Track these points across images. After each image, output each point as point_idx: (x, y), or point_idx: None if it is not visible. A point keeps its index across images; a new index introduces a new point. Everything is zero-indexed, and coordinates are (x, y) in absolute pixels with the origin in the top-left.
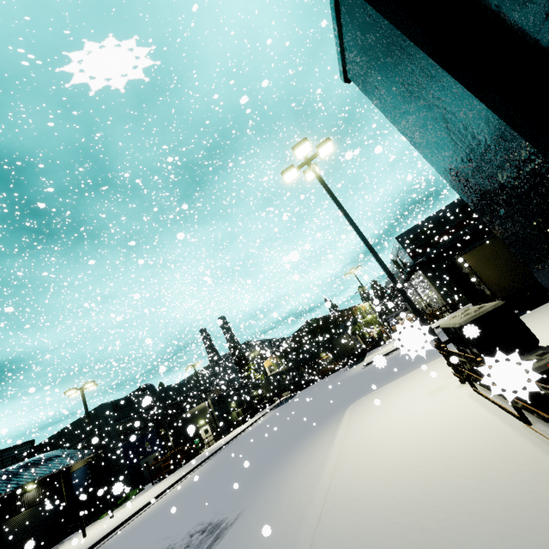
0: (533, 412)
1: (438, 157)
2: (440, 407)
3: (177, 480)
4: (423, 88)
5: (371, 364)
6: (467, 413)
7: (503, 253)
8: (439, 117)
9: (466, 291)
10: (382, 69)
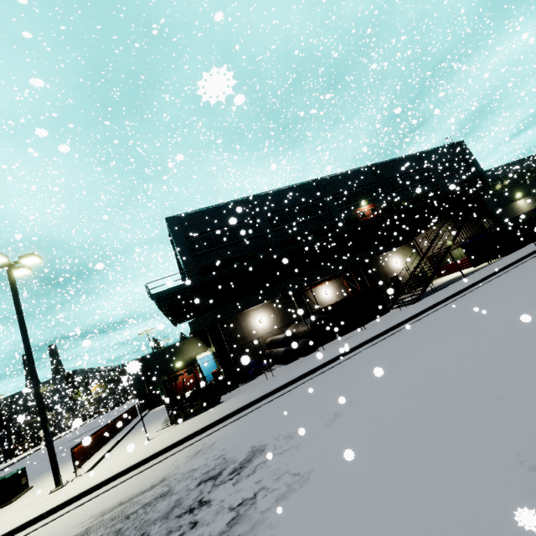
0: None
1: None
2: None
3: None
4: None
5: None
6: None
7: None
8: None
9: None
10: None
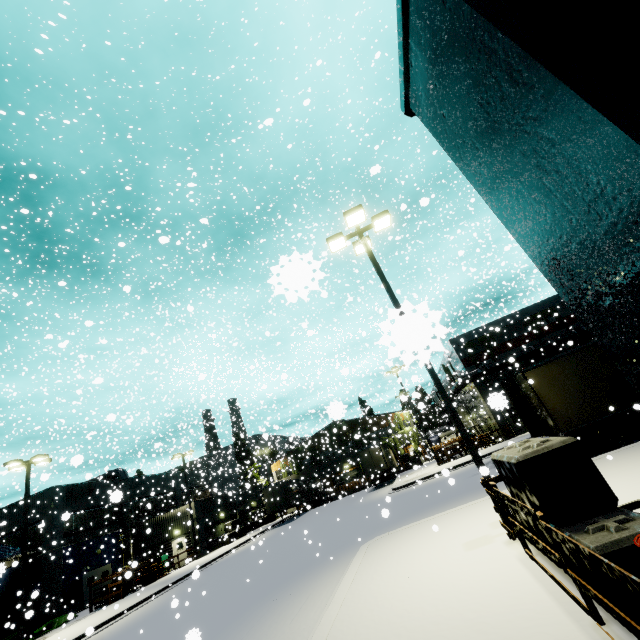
0: (612, 610)
1: (518, 214)
2: (480, 568)
3: (123, 612)
4: (508, 106)
5: (401, 490)
6: (515, 585)
7: (571, 378)
8: (527, 149)
9: (524, 416)
10: (454, 85)
